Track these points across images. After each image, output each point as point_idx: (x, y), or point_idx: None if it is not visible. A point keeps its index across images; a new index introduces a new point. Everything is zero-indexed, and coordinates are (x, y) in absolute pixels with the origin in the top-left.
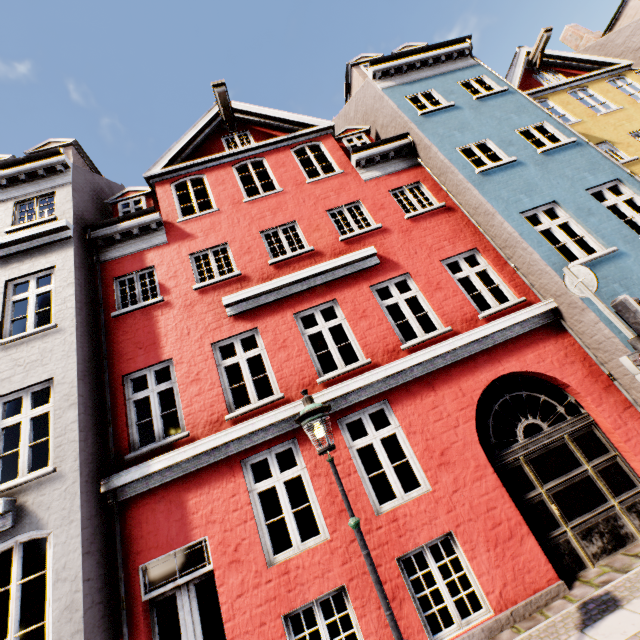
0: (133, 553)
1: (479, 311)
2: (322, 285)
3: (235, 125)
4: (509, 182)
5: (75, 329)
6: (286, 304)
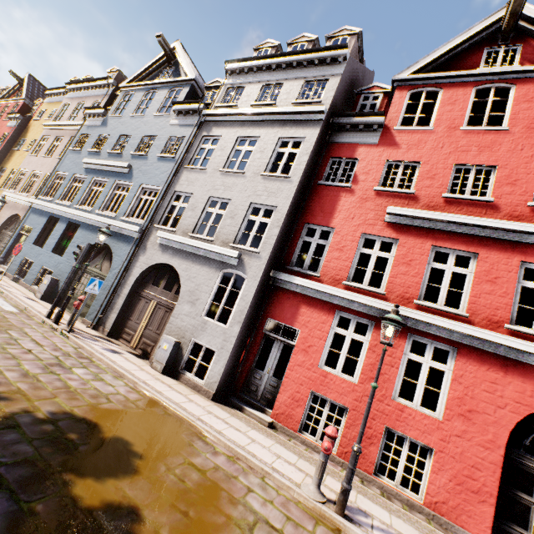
0: (268, 310)
1: None
2: (475, 236)
3: (511, 35)
4: None
5: (297, 184)
6: (432, 235)
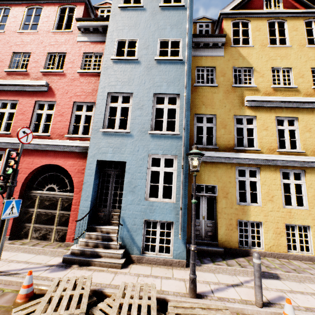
0: None
1: (71, 133)
2: (18, 91)
3: None
4: (121, 72)
5: None
6: None
